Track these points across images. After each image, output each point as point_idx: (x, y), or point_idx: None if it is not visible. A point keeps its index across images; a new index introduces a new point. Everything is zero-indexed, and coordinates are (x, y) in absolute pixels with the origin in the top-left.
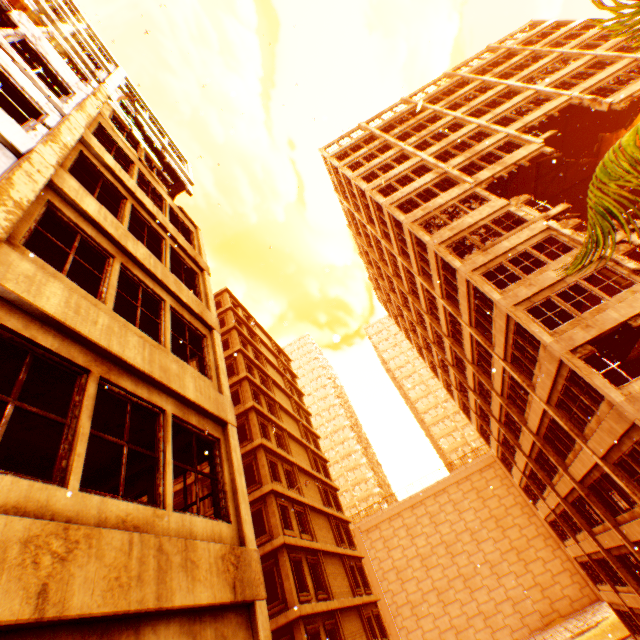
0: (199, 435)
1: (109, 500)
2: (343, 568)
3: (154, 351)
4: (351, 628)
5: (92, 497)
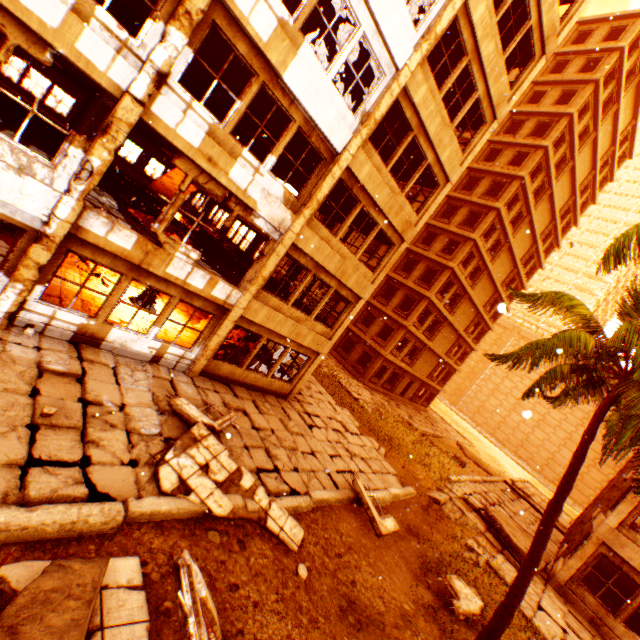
0: (433, 178)
1: (392, 180)
2: (472, 318)
3: (442, 129)
4: (446, 335)
5: (389, 176)
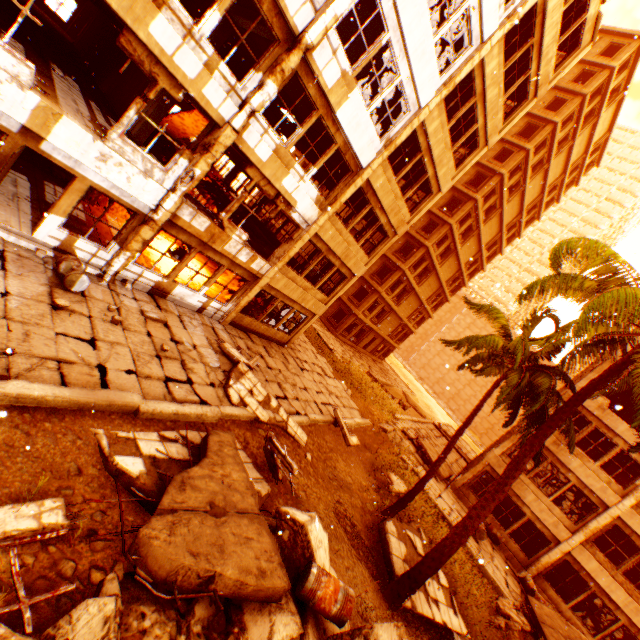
0: (429, 188)
1: (398, 188)
2: (435, 290)
3: (444, 153)
4: (411, 302)
5: (396, 185)
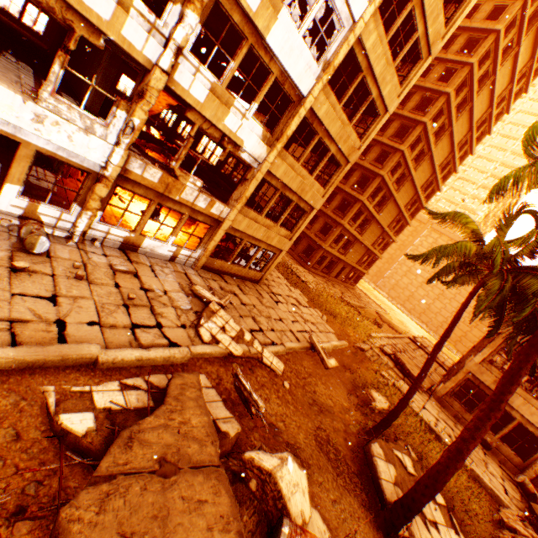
0: (375, 110)
1: (343, 114)
2: (395, 216)
3: (386, 69)
4: (373, 230)
5: (341, 111)
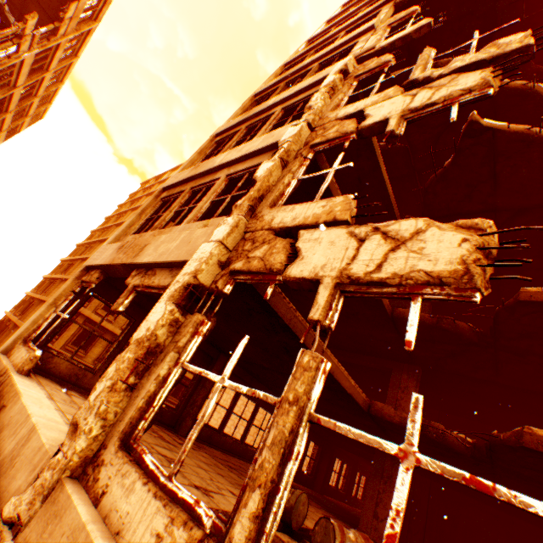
0: None
1: None
2: None
3: None
4: None
5: None
